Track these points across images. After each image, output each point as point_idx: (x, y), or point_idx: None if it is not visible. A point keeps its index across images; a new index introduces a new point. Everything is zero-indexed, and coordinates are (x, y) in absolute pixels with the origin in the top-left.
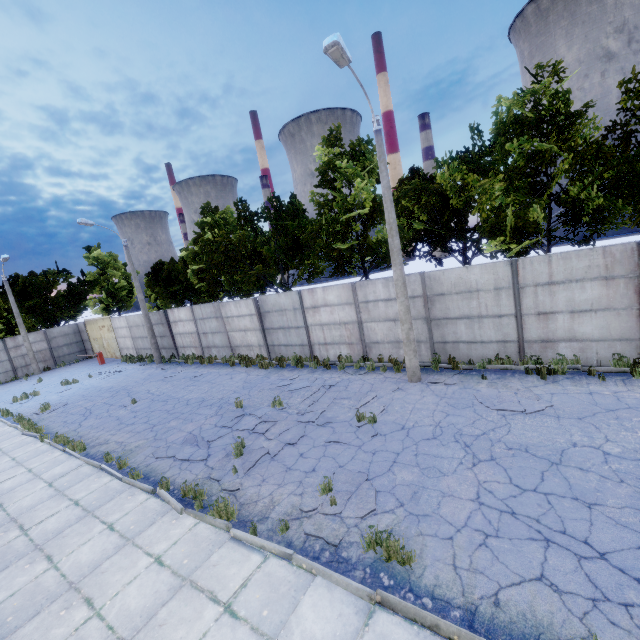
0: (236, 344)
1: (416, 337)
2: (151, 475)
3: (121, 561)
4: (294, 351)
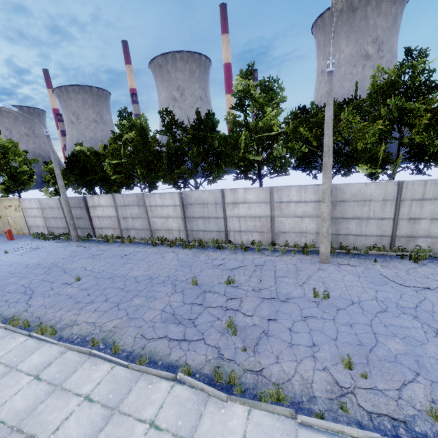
0: (156, 228)
1: (316, 230)
2: (156, 358)
3: None
4: (211, 235)
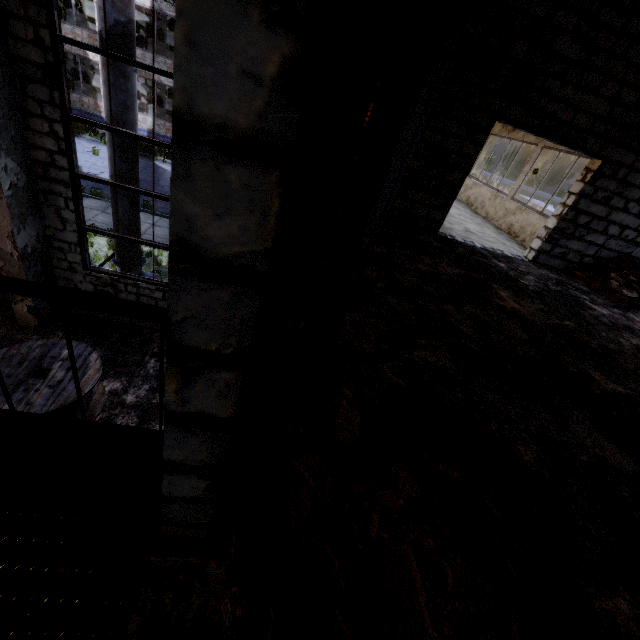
0: None
1: None
2: None
3: None
4: None
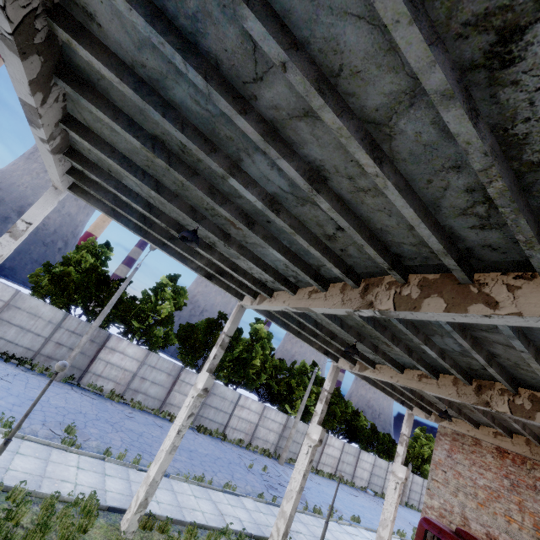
0: (172, 402)
1: (273, 441)
2: None
3: (335, 534)
4: (214, 425)
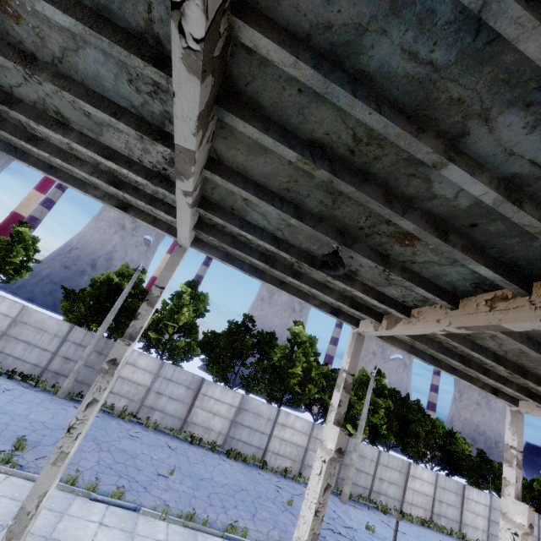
0: (194, 421)
1: None
2: None
3: None
4: (249, 450)
